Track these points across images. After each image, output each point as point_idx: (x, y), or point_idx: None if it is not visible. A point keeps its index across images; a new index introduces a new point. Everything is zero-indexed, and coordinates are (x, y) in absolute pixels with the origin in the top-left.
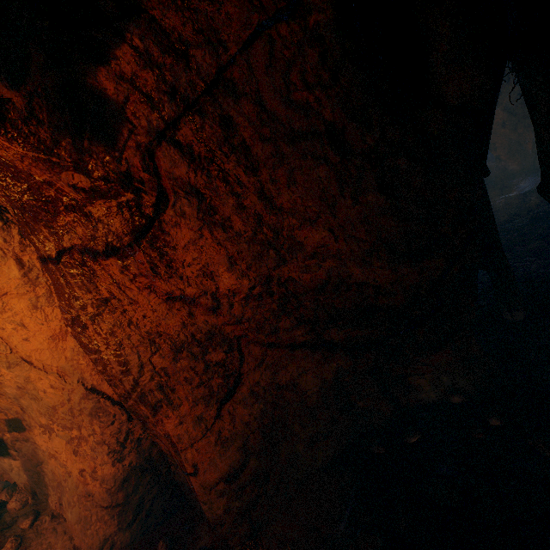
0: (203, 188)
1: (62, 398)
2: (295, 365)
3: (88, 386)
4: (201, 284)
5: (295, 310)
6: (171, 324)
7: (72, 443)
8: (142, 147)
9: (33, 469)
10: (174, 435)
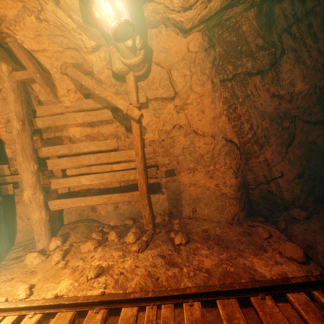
0: (297, 49)
1: (209, 149)
2: (314, 133)
3: (228, 139)
4: (287, 89)
5: (321, 102)
6: (270, 108)
7: (208, 173)
8: (277, 34)
9: (174, 198)
10: (270, 159)
